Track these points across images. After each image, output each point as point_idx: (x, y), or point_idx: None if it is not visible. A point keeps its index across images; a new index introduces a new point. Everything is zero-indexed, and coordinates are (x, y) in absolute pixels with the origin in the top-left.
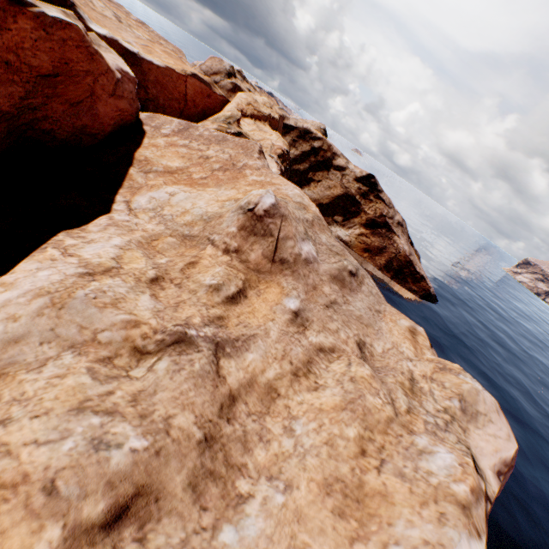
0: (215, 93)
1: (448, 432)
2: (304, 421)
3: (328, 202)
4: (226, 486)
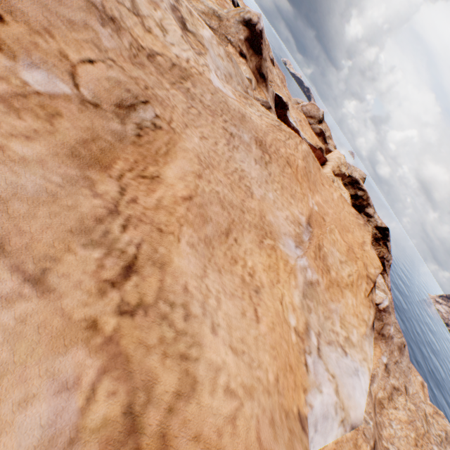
0: (323, 156)
1: (441, 447)
2: (395, 423)
3: None
4: (381, 442)
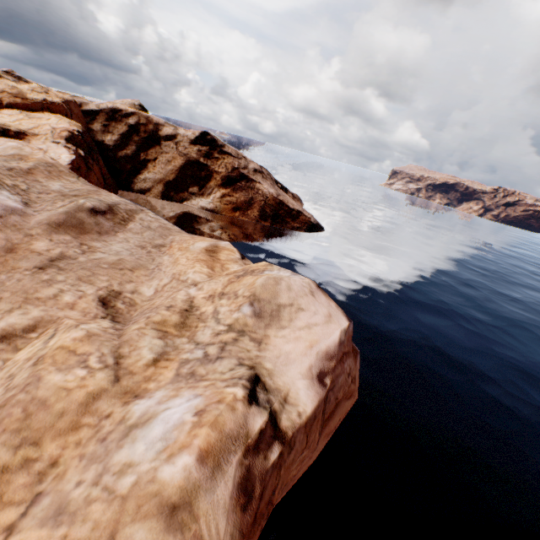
0: None
1: (220, 360)
2: None
3: (175, 177)
4: None
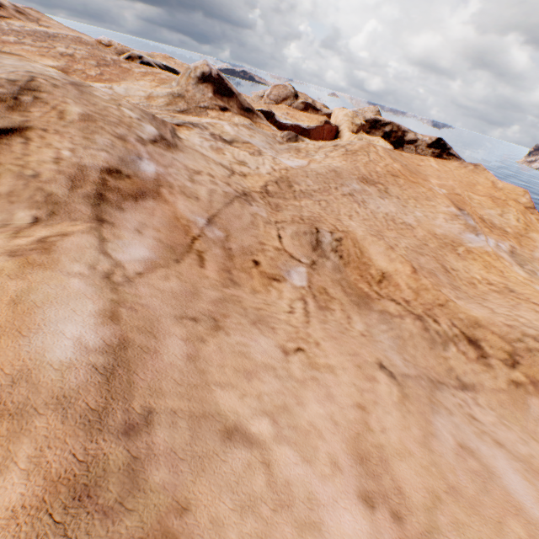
0: (332, 126)
1: None
2: None
3: None
4: None
